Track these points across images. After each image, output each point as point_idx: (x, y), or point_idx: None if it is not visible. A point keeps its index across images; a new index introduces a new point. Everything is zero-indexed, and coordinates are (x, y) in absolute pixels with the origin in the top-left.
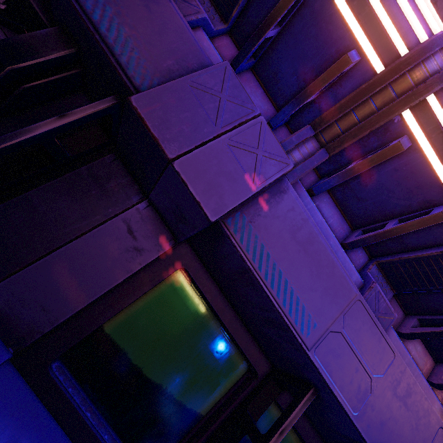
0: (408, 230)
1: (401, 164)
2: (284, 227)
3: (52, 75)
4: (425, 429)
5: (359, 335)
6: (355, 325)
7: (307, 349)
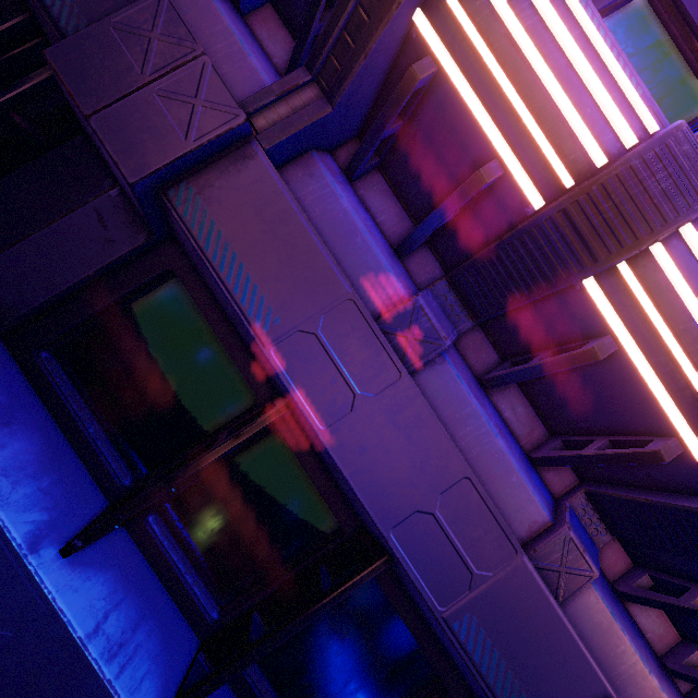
0: (451, 210)
1: (436, 106)
2: (245, 201)
3: (16, 49)
4: (437, 473)
5: (344, 342)
6: (340, 329)
7: (262, 345)
